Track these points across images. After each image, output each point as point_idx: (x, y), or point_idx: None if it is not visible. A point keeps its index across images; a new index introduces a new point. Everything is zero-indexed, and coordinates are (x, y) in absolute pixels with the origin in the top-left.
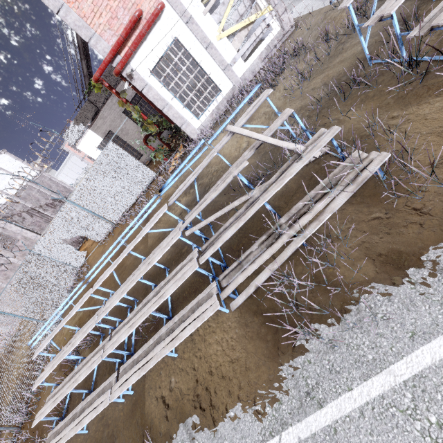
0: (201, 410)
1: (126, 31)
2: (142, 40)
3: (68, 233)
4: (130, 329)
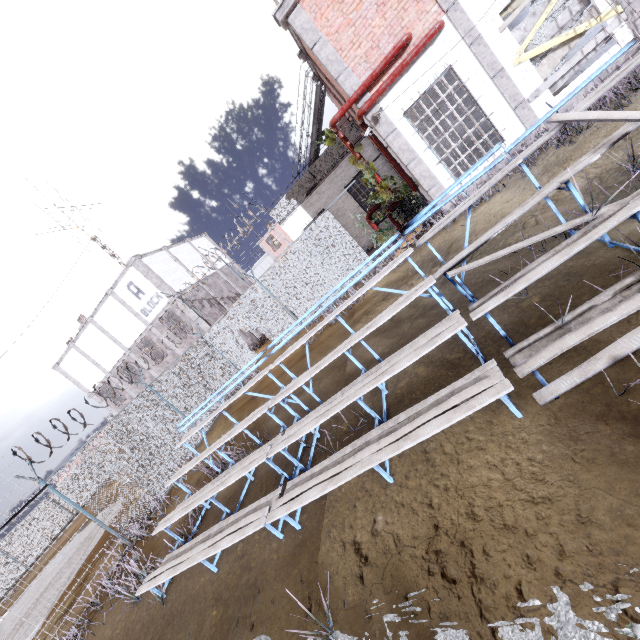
0: (445, 580)
1: (386, 61)
2: (403, 73)
3: (246, 324)
4: (320, 419)
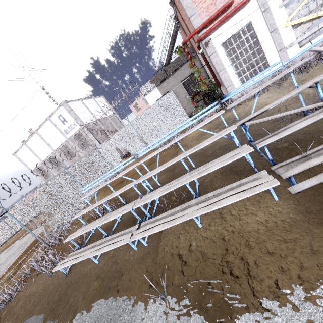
0: (232, 276)
1: (218, 12)
2: (225, 21)
3: (121, 145)
4: (164, 191)
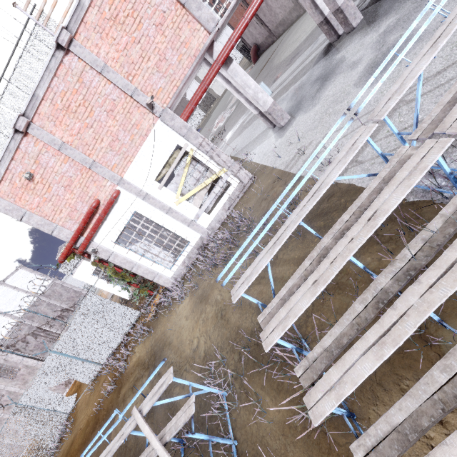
0: None
1: (84, 221)
2: (103, 220)
3: (55, 380)
4: None
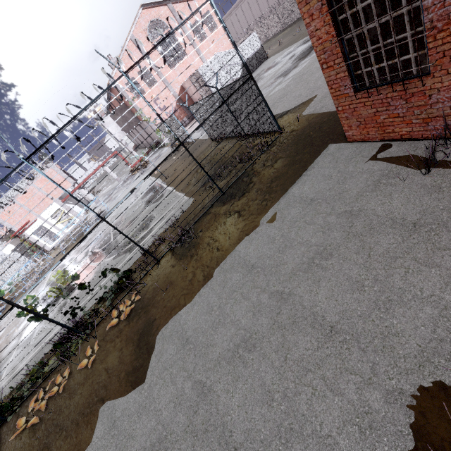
0: None
1: (24, 226)
2: (30, 226)
3: None
4: None
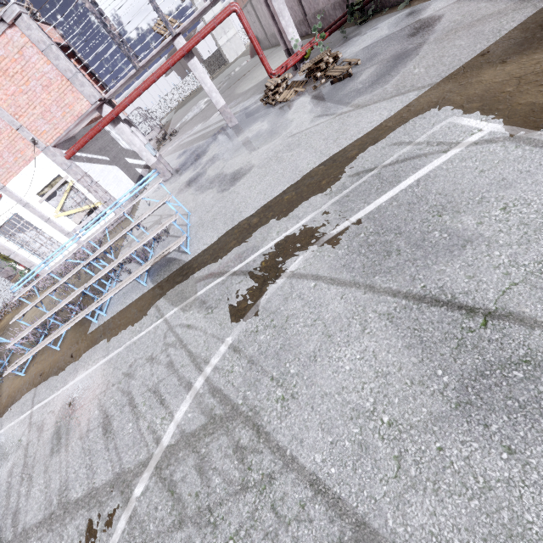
0: None
1: None
2: None
3: None
4: None
